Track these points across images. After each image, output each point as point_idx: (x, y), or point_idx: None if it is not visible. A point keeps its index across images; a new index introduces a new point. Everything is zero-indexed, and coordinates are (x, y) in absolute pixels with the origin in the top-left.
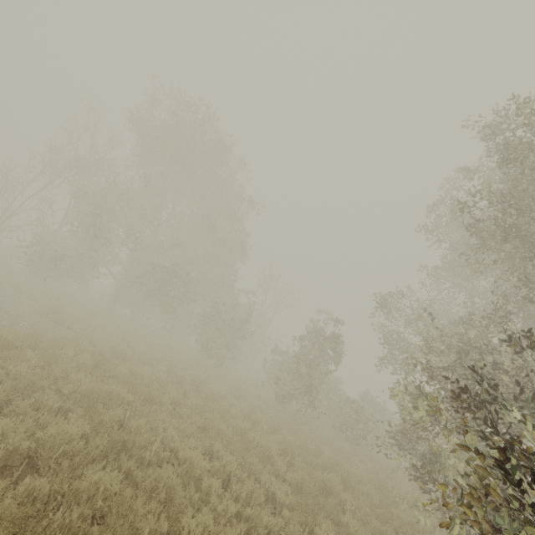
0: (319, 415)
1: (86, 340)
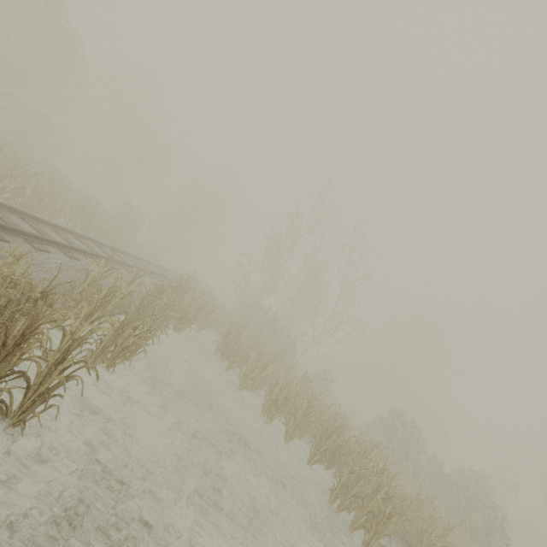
0: None
1: None
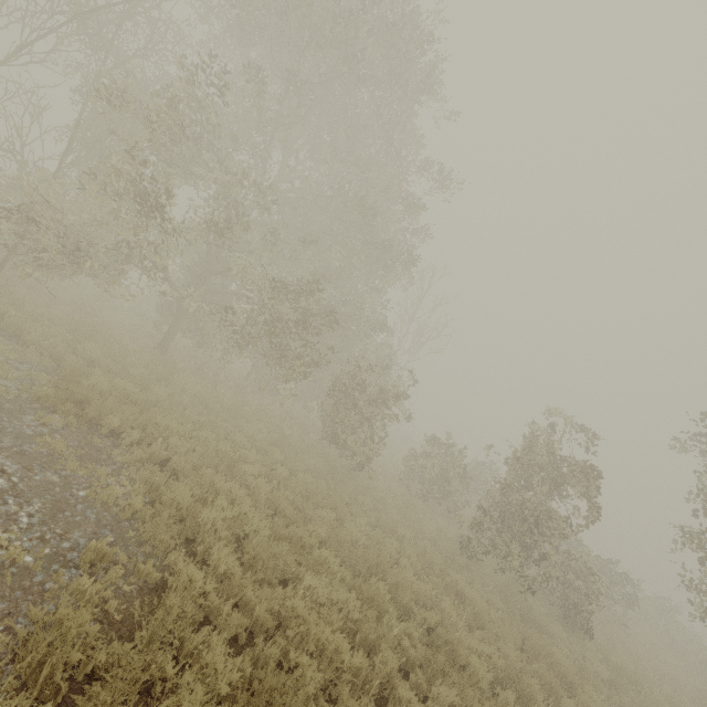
0: (533, 586)
1: (168, 503)
